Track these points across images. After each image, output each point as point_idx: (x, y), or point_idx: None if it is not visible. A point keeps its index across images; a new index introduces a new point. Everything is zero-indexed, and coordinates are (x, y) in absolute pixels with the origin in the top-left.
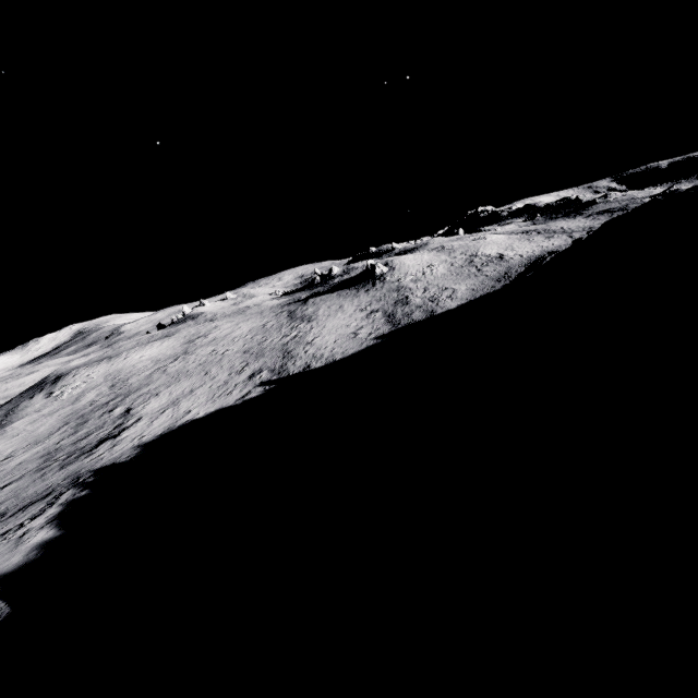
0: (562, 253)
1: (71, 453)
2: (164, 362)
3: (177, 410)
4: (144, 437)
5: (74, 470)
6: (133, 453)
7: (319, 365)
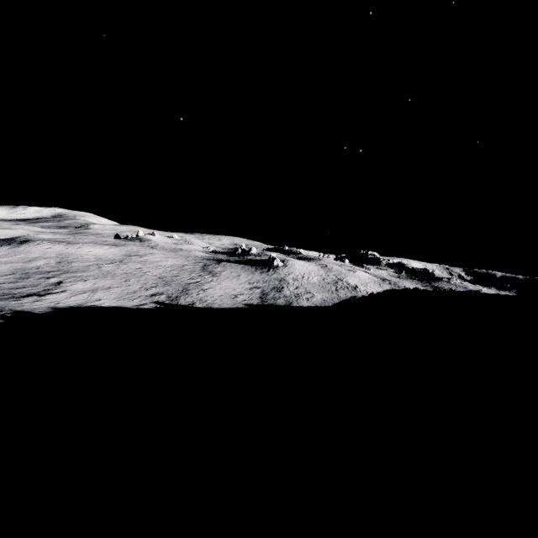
0: (361, 298)
1: (5, 294)
2: (103, 261)
3: (92, 296)
4: (59, 304)
5: (1, 305)
6: (46, 310)
7: (199, 306)
